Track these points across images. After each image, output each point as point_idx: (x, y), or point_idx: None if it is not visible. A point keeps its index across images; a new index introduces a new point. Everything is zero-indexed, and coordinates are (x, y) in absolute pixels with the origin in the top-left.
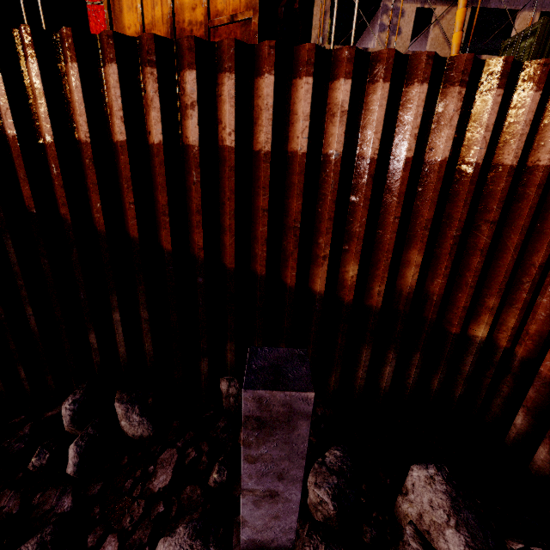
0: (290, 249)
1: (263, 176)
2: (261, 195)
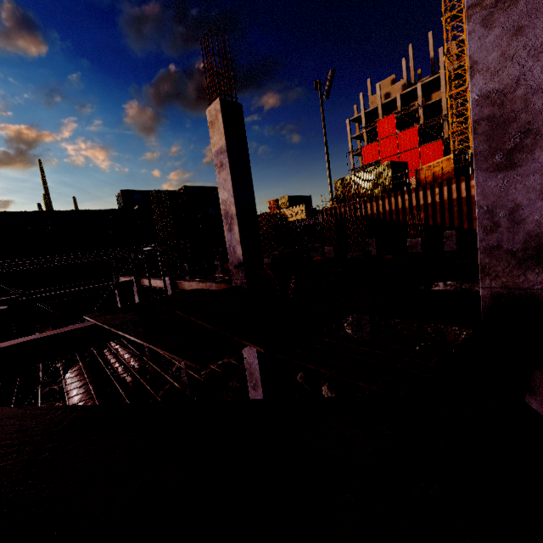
0: (464, 219)
1: (455, 204)
2: (455, 208)
